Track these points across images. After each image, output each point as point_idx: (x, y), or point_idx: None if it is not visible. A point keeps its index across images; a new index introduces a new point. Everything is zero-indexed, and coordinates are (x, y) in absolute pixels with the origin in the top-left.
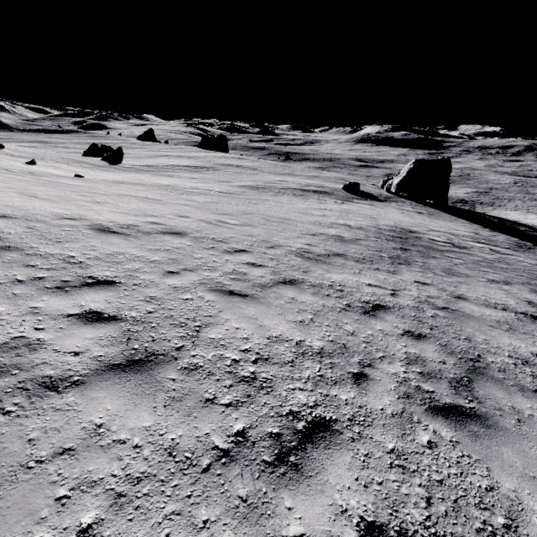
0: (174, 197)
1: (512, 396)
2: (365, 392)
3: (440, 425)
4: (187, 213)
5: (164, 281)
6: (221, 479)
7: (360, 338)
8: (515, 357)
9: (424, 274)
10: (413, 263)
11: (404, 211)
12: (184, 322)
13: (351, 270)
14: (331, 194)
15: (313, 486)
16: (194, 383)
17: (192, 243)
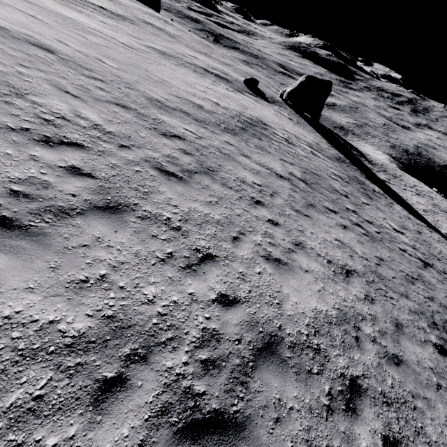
0: (67, 28)
1: (213, 183)
2: (121, 150)
3: (153, 171)
4: (69, 42)
5: (14, 67)
6: (5, 133)
7: (145, 140)
8: (240, 179)
9: (238, 142)
10: (239, 135)
11: (279, 113)
12: (17, 88)
13: (182, 120)
14: (230, 82)
15: (56, 152)
16: (8, 107)
17: (56, 60)
